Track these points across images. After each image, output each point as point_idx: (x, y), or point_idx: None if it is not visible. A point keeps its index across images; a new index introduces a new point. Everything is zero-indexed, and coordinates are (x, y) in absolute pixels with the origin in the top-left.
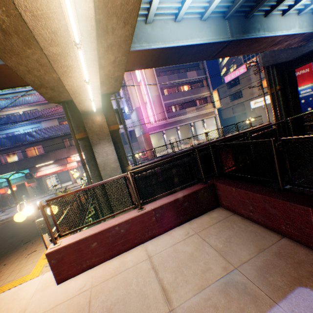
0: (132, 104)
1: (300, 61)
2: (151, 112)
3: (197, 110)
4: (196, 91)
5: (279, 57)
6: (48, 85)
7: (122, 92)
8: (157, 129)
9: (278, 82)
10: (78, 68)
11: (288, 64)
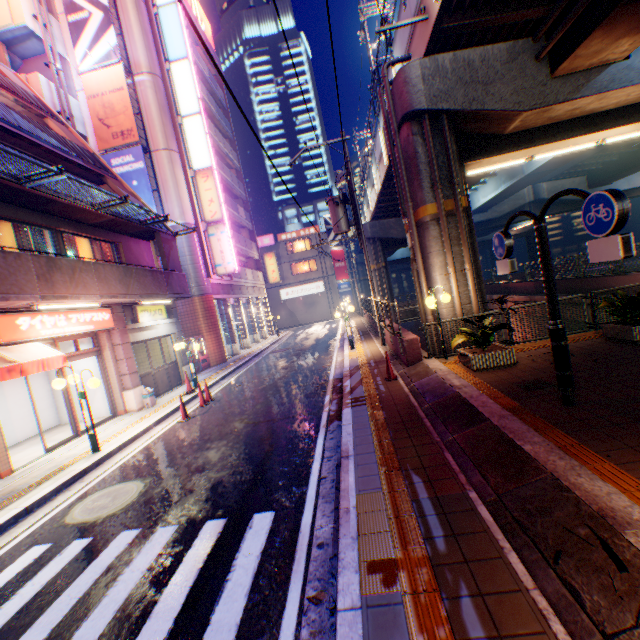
0: (173, 212)
1: (398, 243)
2: (231, 245)
3: (254, 278)
4: (249, 243)
5: (389, 232)
6: (593, 104)
7: (146, 166)
8: (221, 293)
9: (383, 258)
10: (635, 130)
11: (388, 244)
